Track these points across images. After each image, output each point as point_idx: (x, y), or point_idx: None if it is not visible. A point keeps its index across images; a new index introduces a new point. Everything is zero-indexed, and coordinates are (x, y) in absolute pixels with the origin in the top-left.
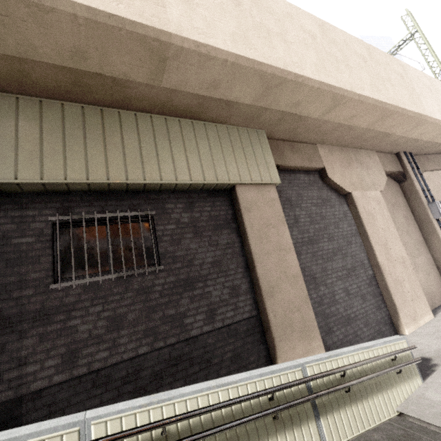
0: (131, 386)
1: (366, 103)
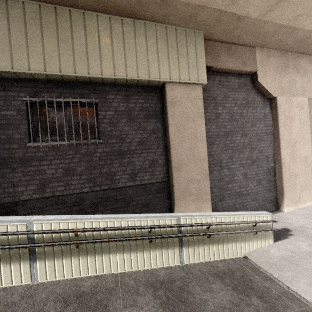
0: (78, 207)
1: None
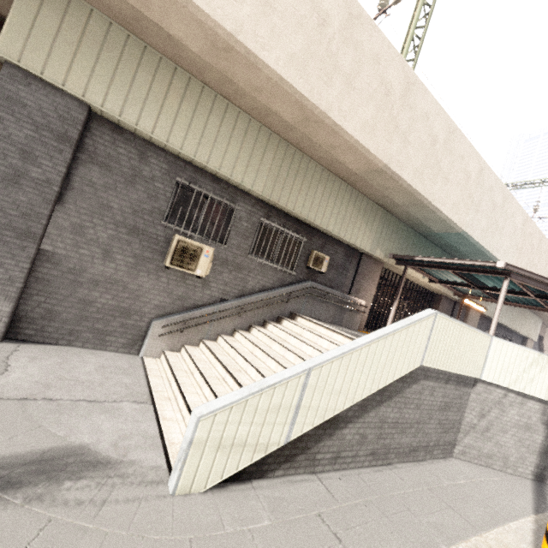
0: None
1: None
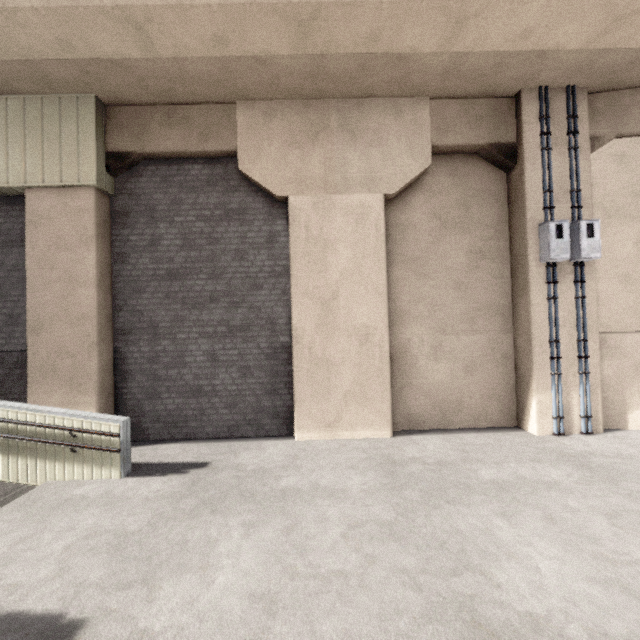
0: None
1: (197, 5)
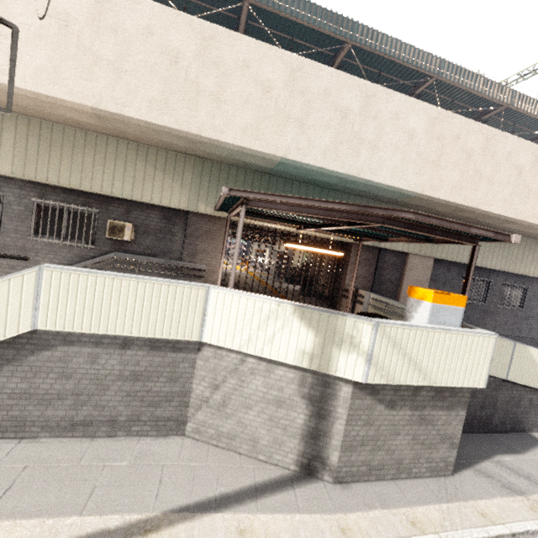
0: None
1: None
